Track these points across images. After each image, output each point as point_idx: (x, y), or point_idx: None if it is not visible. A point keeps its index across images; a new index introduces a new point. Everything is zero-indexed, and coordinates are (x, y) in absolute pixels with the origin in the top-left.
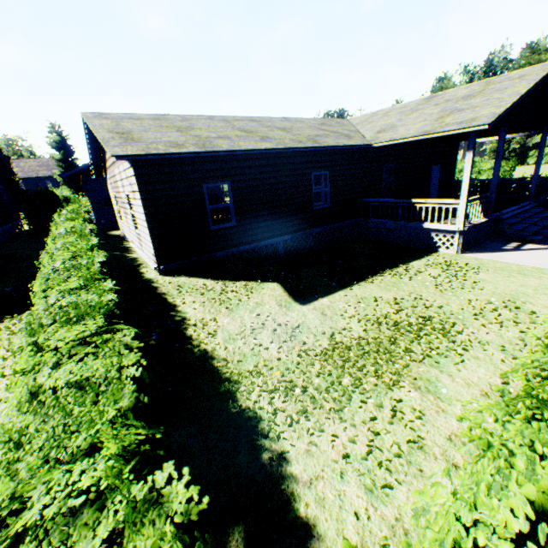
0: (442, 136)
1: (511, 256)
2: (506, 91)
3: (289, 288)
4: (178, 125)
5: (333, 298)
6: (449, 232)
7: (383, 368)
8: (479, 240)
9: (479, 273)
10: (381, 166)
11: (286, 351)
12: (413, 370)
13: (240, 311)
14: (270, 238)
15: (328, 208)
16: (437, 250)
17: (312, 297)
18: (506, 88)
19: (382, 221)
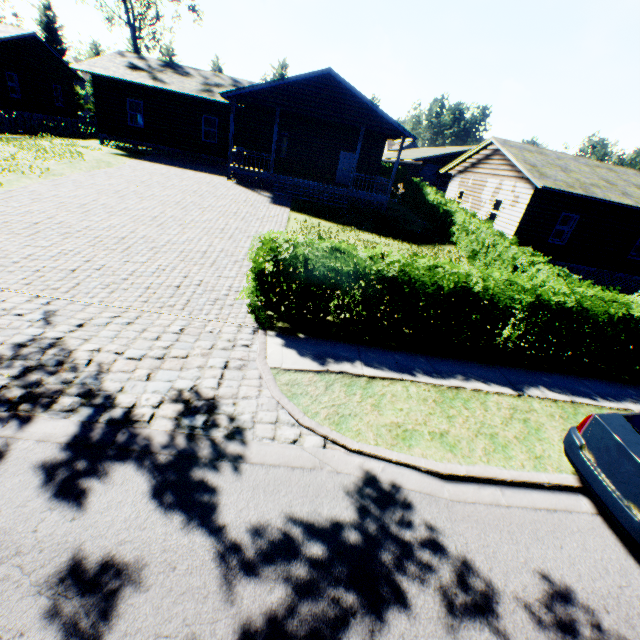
0: None
1: None
2: None
3: None
4: (557, 164)
5: None
6: None
7: None
8: None
9: None
10: None
11: None
12: None
13: None
14: (579, 264)
15: (639, 262)
16: None
17: None
18: None
19: None
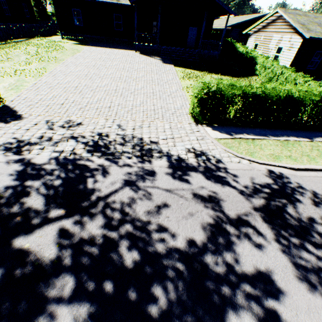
0: None
1: None
2: None
3: None
4: (315, 21)
5: None
6: None
7: None
8: None
9: None
10: None
11: None
12: None
13: None
14: (321, 79)
15: None
16: None
17: None
18: None
19: None
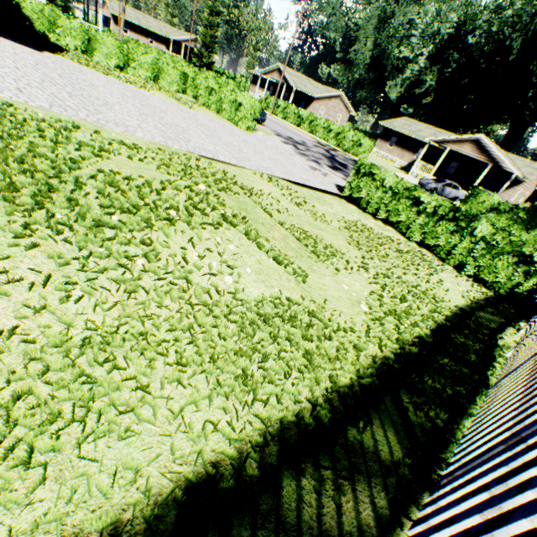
0: None
1: None
2: None
3: None
4: None
5: None
6: None
7: None
8: None
9: None
10: None
11: None
12: None
13: None
14: None
15: None
16: None
17: None
18: None
19: None
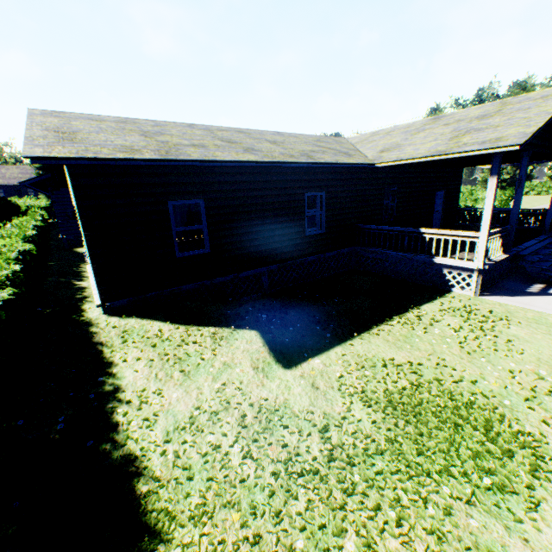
0: (454, 159)
1: (541, 302)
2: (531, 110)
3: (271, 340)
4: (146, 129)
5: (328, 358)
6: (465, 269)
7: (410, 515)
8: (497, 278)
9: (511, 326)
10: (383, 189)
11: (255, 461)
12: (461, 522)
13: (199, 376)
14: (252, 268)
15: (323, 234)
16: (450, 289)
17: (299, 355)
18: (529, 108)
19: (384, 251)
